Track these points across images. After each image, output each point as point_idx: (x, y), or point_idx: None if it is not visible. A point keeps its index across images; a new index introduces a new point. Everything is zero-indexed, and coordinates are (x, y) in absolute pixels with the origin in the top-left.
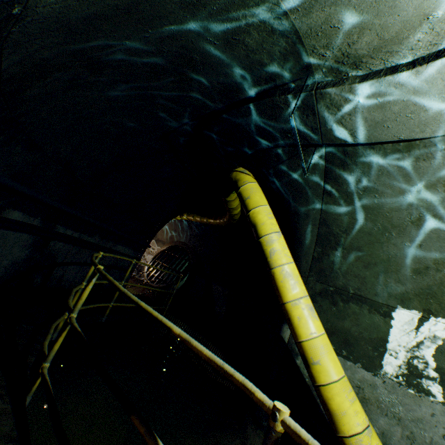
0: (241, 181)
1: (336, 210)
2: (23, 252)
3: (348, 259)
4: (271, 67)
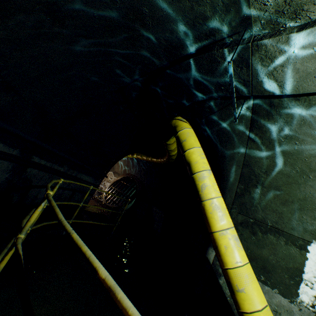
0: (179, 126)
1: (259, 154)
2: (4, 175)
3: (267, 196)
4: (212, 21)
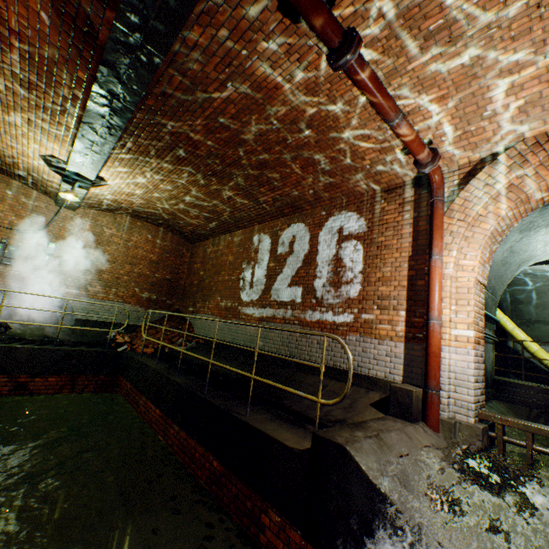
0: None
1: (515, 290)
2: None
3: (527, 307)
4: None
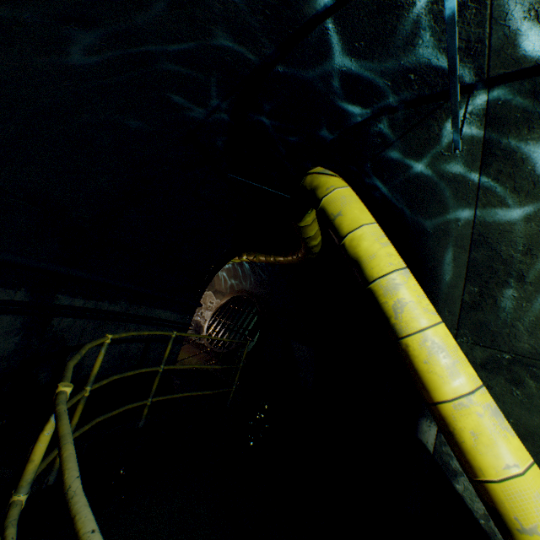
0: (322, 187)
1: (508, 214)
2: (10, 341)
3: (537, 301)
4: None
